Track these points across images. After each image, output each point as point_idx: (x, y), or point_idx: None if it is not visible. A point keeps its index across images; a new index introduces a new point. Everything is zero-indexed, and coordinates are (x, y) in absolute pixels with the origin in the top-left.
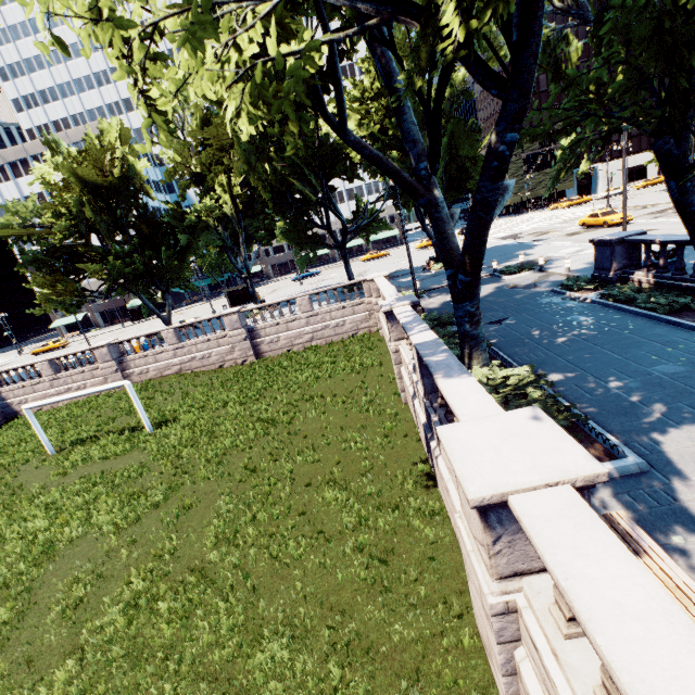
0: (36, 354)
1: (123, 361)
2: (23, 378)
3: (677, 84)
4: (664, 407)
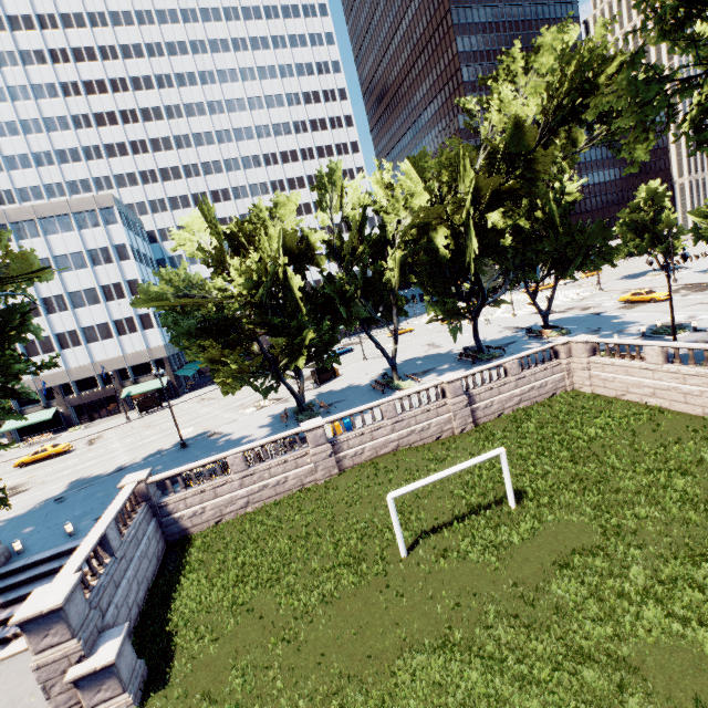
0: (22, 465)
1: (335, 442)
2: (197, 480)
3: None
4: None
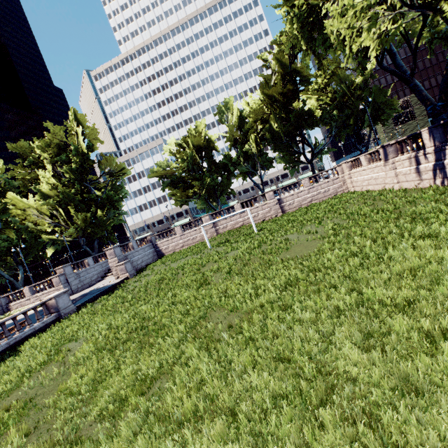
0: None
1: (215, 222)
2: (166, 237)
3: None
4: None
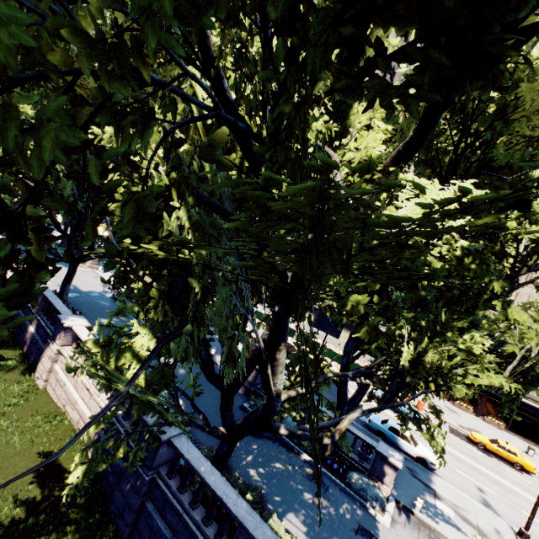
0: None
1: None
2: None
3: None
4: None
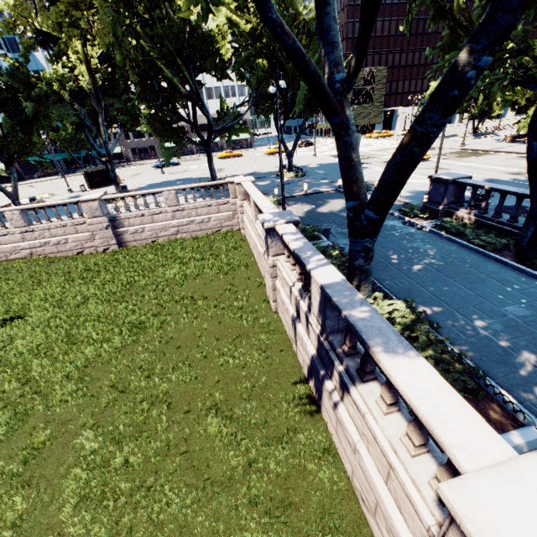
0: None
1: None
2: None
3: None
4: (533, 357)
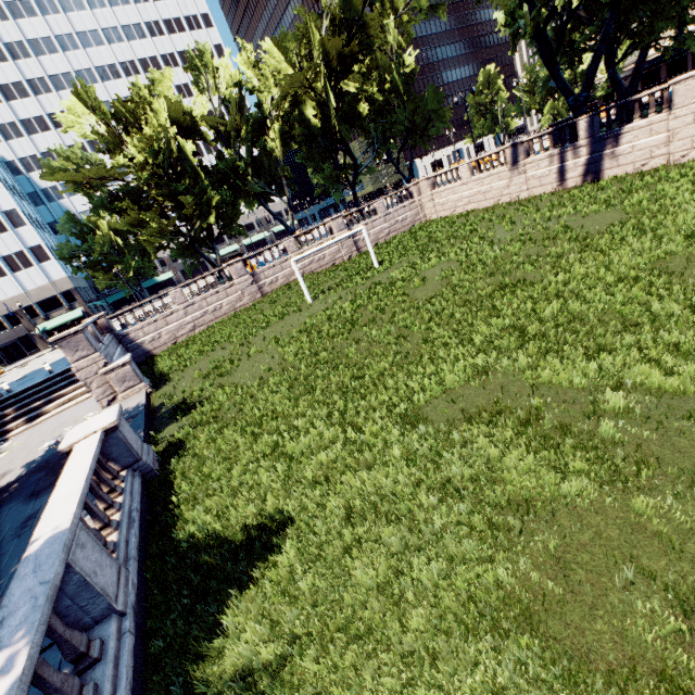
0: None
1: (254, 274)
2: (148, 315)
3: (629, 21)
4: None
